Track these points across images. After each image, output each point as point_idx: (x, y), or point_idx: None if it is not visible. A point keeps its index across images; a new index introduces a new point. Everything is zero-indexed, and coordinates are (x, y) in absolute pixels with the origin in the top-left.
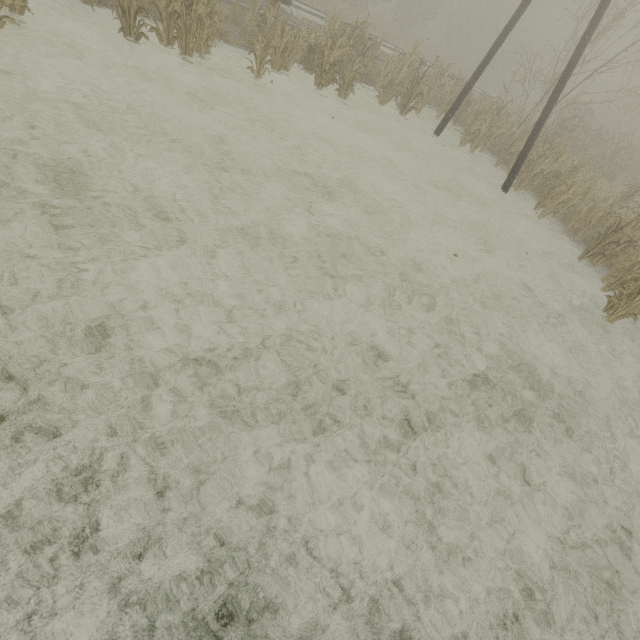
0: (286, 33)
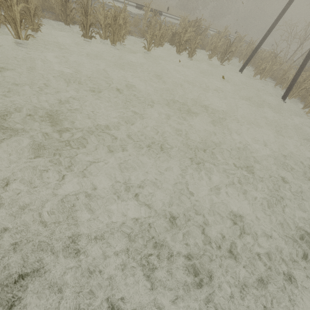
0: (162, 28)
